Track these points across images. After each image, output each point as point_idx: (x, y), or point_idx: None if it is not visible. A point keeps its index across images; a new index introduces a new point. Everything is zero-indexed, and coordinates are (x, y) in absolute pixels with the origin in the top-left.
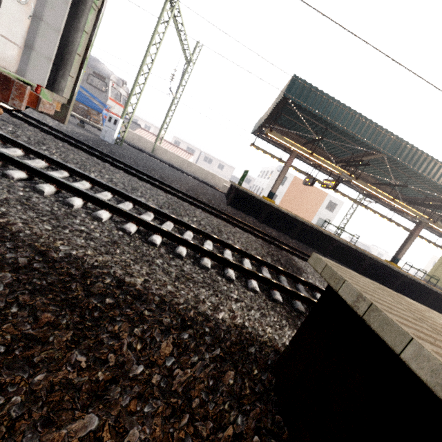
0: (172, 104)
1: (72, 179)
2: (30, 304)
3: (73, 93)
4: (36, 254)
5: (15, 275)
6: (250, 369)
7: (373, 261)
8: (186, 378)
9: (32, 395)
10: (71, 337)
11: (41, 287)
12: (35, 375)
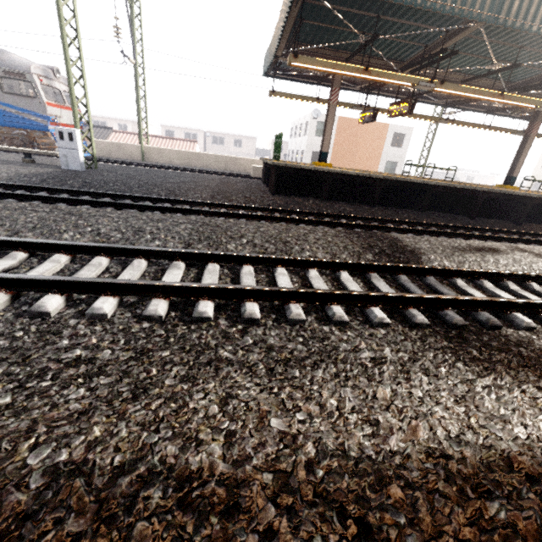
0: (137, 77)
1: (36, 259)
2: None
3: None
4: None
5: None
6: None
7: (488, 194)
8: None
9: None
10: None
11: None
12: None
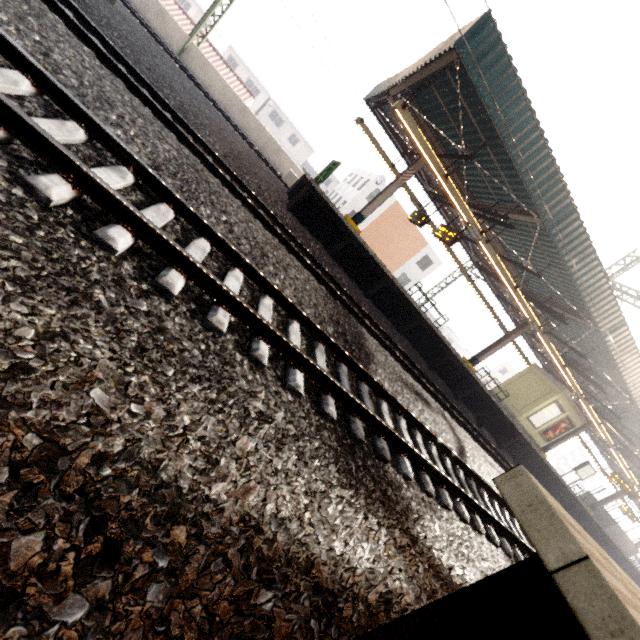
0: None
1: None
2: None
3: None
4: None
5: None
6: None
7: (454, 358)
8: None
9: None
10: None
11: None
12: None
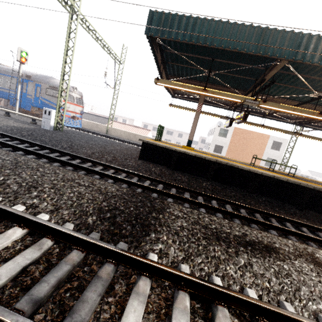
0: (113, 94)
1: None
2: None
3: None
4: None
5: None
6: None
7: (315, 192)
8: None
9: None
10: None
11: None
12: None
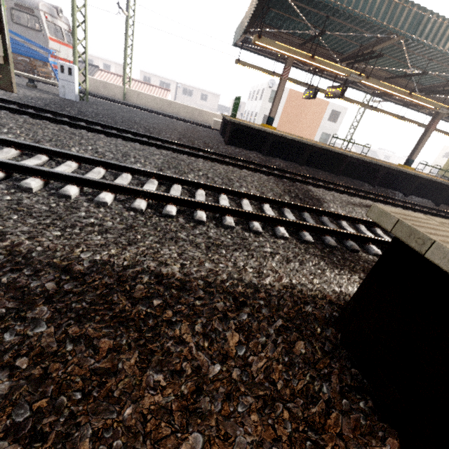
0: (127, 27)
1: (54, 162)
2: (81, 334)
3: (5, 46)
4: (61, 273)
5: (51, 306)
6: (312, 328)
7: (388, 170)
8: (263, 363)
9: (129, 432)
10: (138, 357)
11: (83, 311)
12: (123, 410)
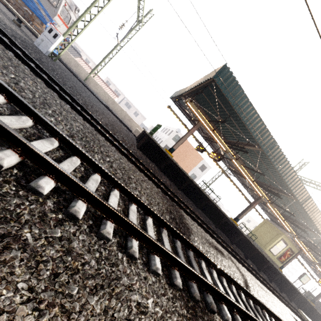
0: (114, 49)
1: None
2: None
3: None
4: None
5: None
6: None
7: (228, 220)
8: None
9: None
10: None
11: None
12: None
